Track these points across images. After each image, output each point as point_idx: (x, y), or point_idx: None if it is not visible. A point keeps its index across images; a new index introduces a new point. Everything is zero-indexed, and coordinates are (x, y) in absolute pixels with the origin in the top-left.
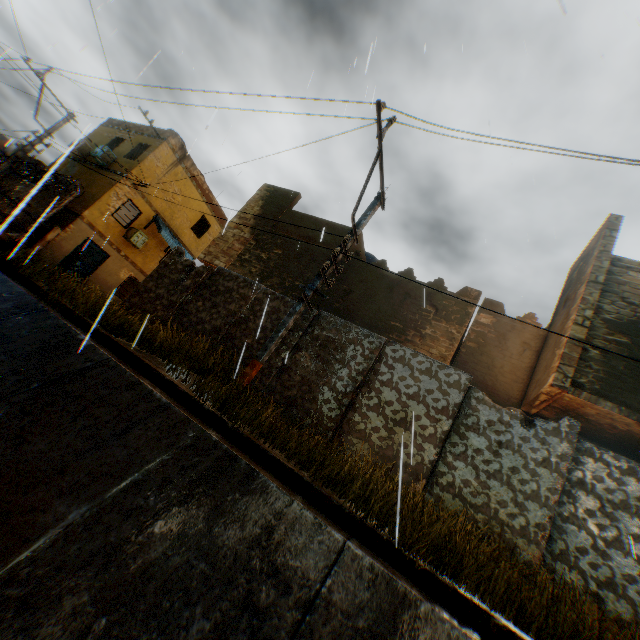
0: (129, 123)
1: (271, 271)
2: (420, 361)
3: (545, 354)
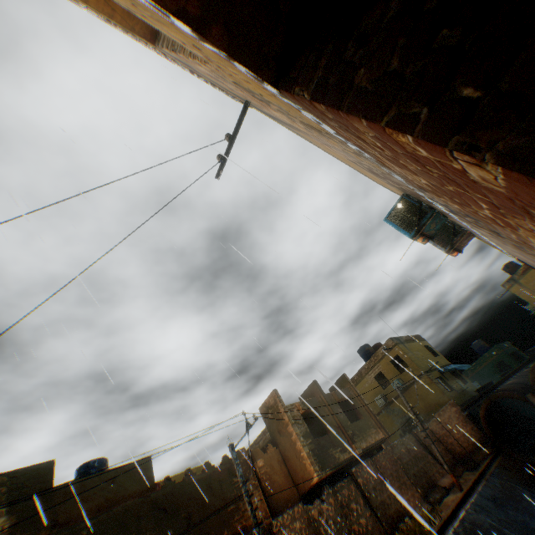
0: None
1: None
2: (287, 516)
3: (293, 461)
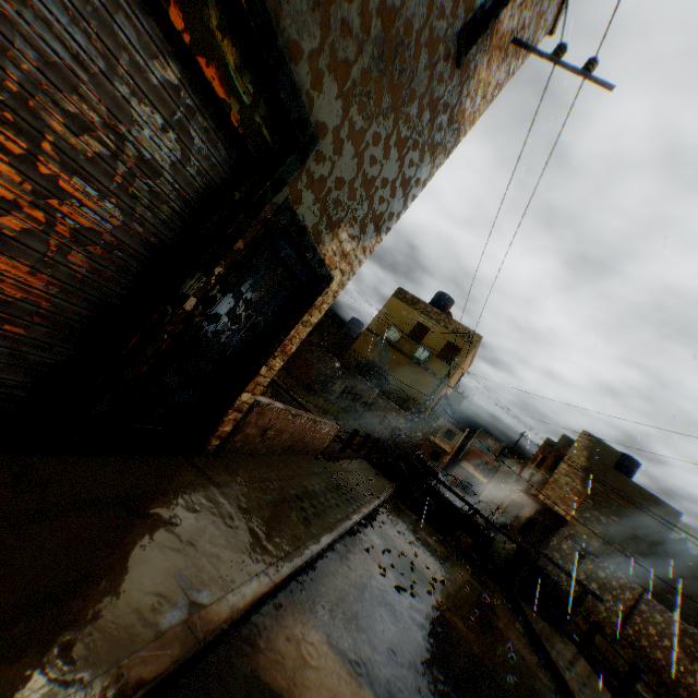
0: (425, 303)
1: (611, 537)
2: None
3: None
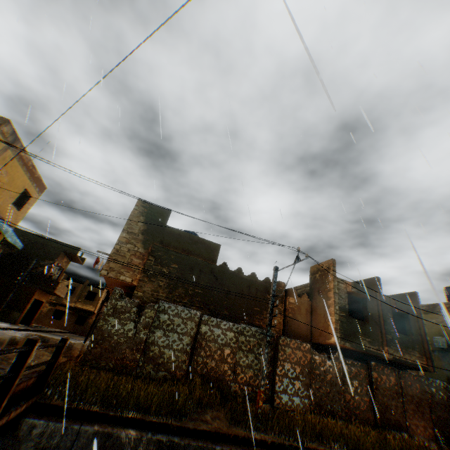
0: None
1: (175, 283)
2: (293, 343)
3: (319, 318)
